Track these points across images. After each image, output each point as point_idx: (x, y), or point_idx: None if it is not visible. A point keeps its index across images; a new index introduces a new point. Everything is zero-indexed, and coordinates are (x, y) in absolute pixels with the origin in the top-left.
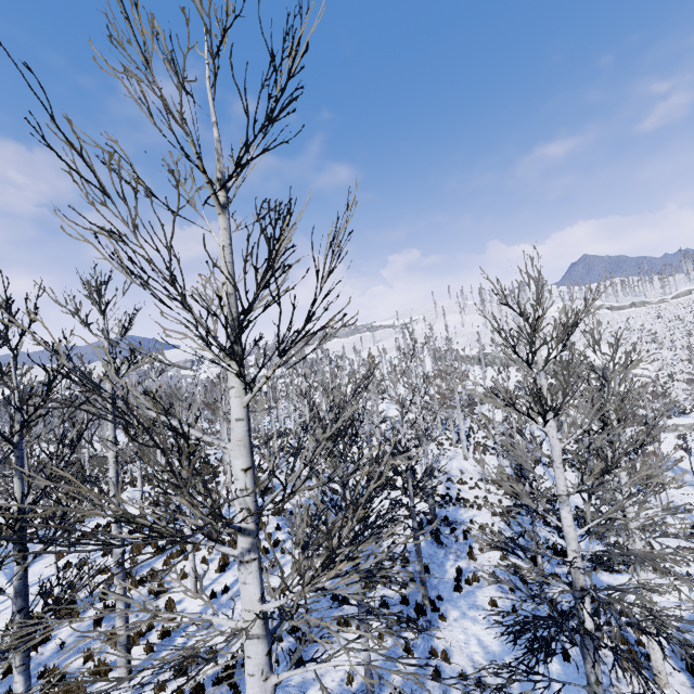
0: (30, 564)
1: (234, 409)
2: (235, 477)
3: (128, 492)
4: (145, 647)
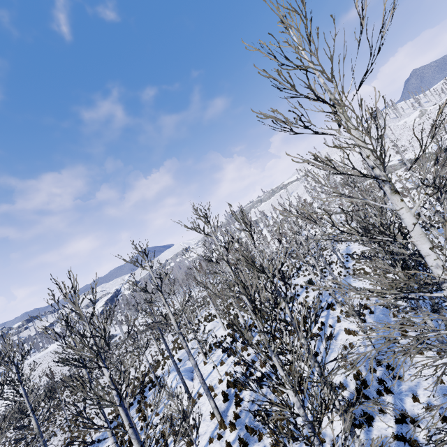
0: (192, 371)
1: (409, 219)
2: (426, 254)
3: (210, 325)
4: (298, 391)
